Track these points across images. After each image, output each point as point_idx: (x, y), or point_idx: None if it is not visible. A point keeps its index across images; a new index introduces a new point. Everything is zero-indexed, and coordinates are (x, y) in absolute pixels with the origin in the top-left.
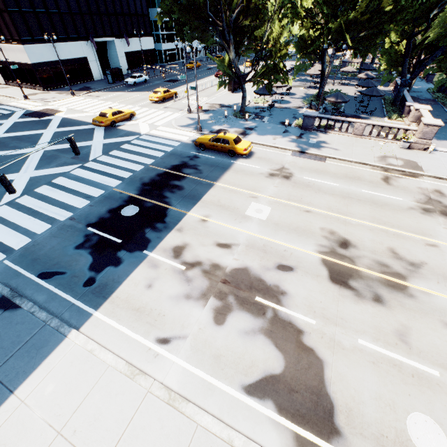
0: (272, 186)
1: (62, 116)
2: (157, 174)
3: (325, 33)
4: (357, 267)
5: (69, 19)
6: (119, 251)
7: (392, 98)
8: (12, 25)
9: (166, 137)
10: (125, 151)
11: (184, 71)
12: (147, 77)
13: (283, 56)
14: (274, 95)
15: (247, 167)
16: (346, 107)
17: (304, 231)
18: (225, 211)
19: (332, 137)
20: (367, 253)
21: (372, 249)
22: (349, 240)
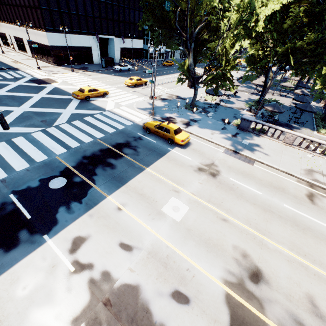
0: (197, 181)
1: (55, 85)
2: (100, 149)
3: (272, 54)
4: (265, 317)
5: (84, 19)
6: (21, 230)
7: (322, 113)
8: (41, 18)
9: (123, 116)
10: (85, 122)
11: (160, 66)
12: (131, 67)
13: (231, 68)
14: (223, 95)
15: (180, 157)
16: (280, 115)
17: (215, 246)
18: (144, 202)
19: (263, 141)
20: (280, 296)
21: (287, 292)
22: (262, 271)
